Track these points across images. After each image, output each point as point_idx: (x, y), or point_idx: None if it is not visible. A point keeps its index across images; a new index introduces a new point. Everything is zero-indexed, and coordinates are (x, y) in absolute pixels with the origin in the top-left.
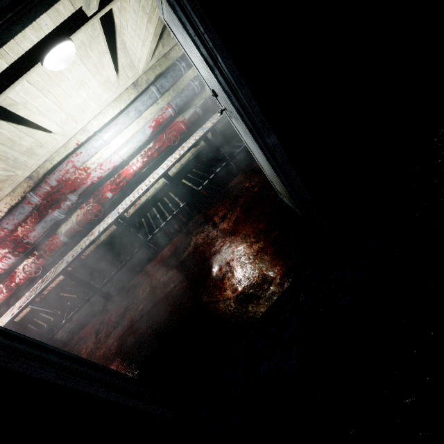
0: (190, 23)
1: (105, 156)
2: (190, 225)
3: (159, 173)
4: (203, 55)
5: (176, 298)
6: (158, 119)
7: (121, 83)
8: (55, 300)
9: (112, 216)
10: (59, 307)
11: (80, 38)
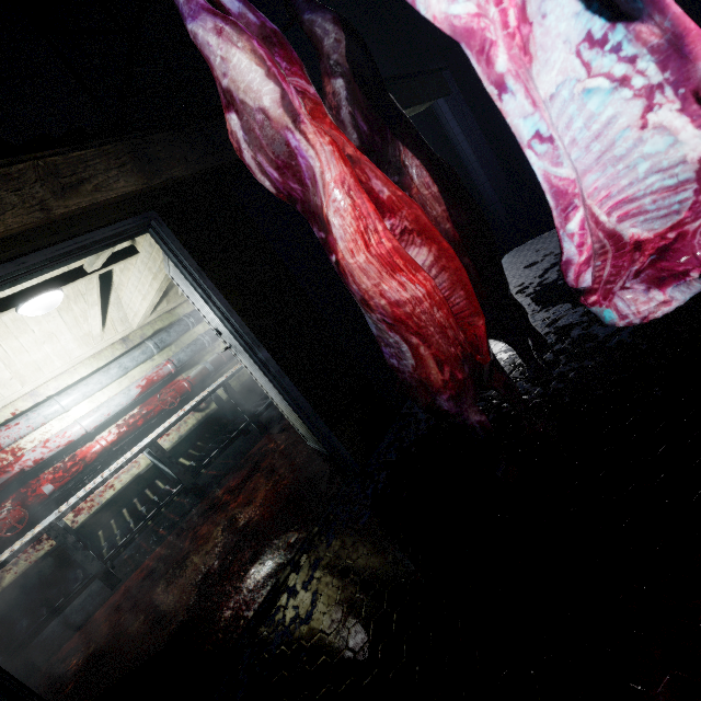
0: (189, 273)
1: (56, 429)
2: (186, 520)
3: (144, 443)
4: (200, 293)
5: (148, 631)
6: (151, 377)
7: (105, 338)
8: None
9: (46, 522)
10: None
11: (65, 292)
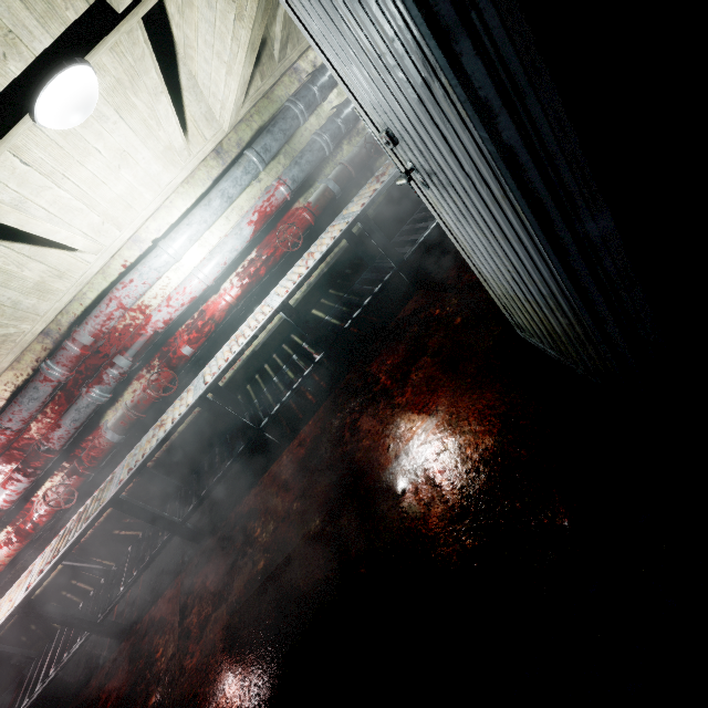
0: None
1: (174, 282)
2: (336, 394)
3: (274, 305)
4: None
5: (330, 552)
6: (263, 208)
7: (193, 151)
8: (106, 543)
9: (195, 390)
10: (113, 556)
11: (112, 72)
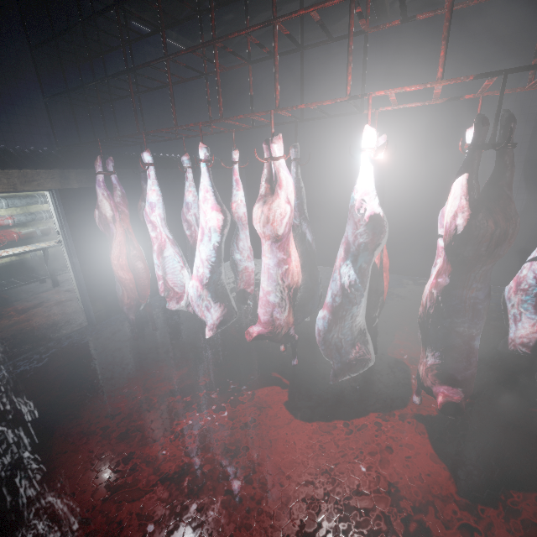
0: (59, 215)
1: None
2: None
3: None
4: (59, 224)
5: None
6: None
7: None
8: None
9: None
10: None
11: None
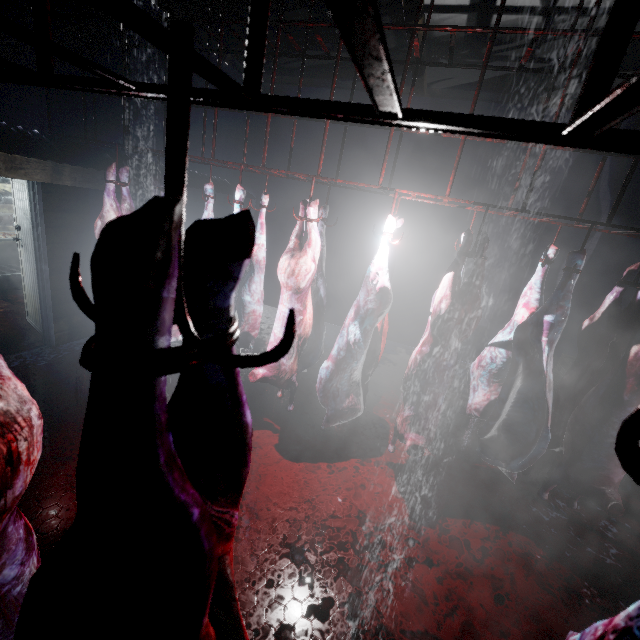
0: (35, 211)
1: None
2: None
3: None
4: (33, 221)
5: None
6: None
7: None
8: None
9: None
10: None
11: None
